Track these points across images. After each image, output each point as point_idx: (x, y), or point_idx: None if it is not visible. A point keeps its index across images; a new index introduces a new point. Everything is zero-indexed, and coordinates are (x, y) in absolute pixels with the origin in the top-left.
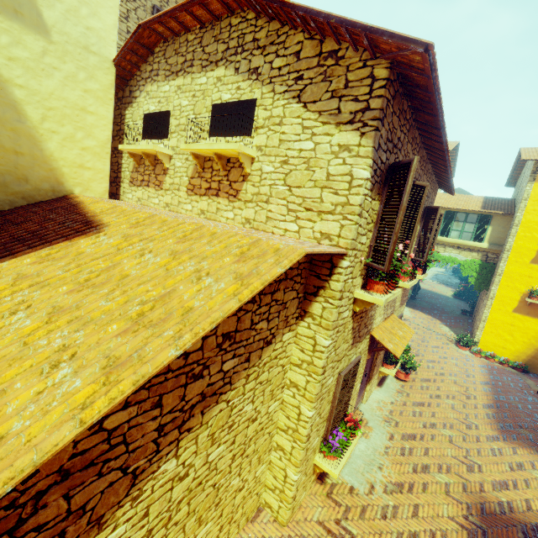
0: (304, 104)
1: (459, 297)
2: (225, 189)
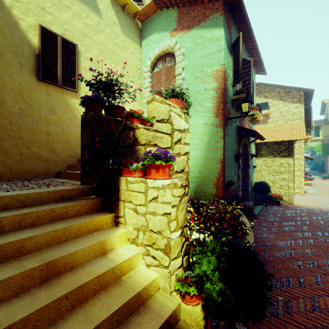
0: (283, 101)
1: (313, 170)
2: (261, 122)
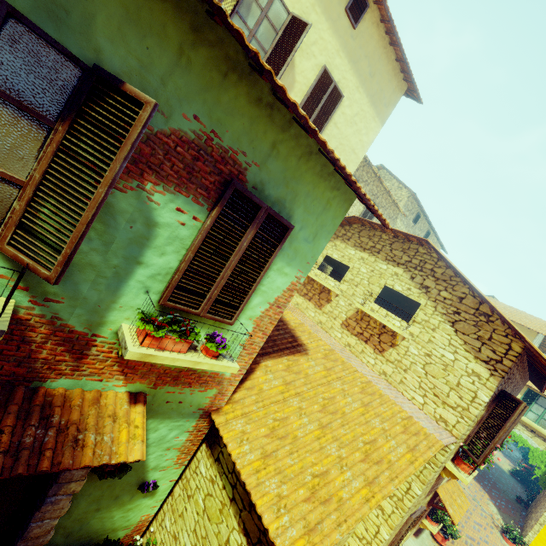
0: (455, 330)
1: (517, 476)
2: (374, 342)
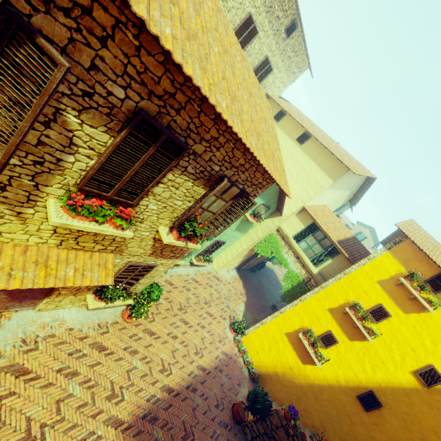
0: None
1: None
2: None
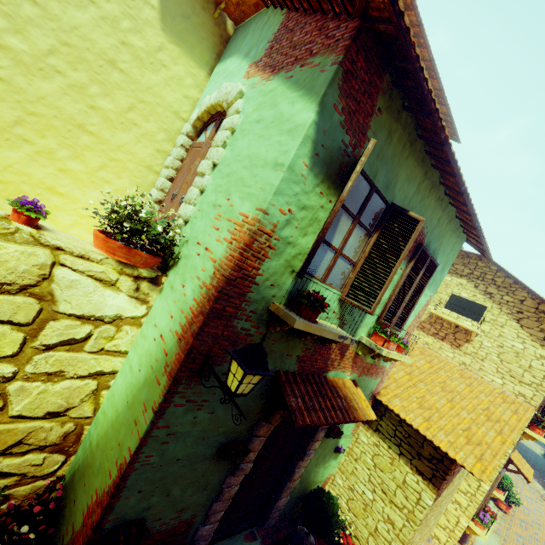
0: (521, 325)
1: None
2: (450, 340)
